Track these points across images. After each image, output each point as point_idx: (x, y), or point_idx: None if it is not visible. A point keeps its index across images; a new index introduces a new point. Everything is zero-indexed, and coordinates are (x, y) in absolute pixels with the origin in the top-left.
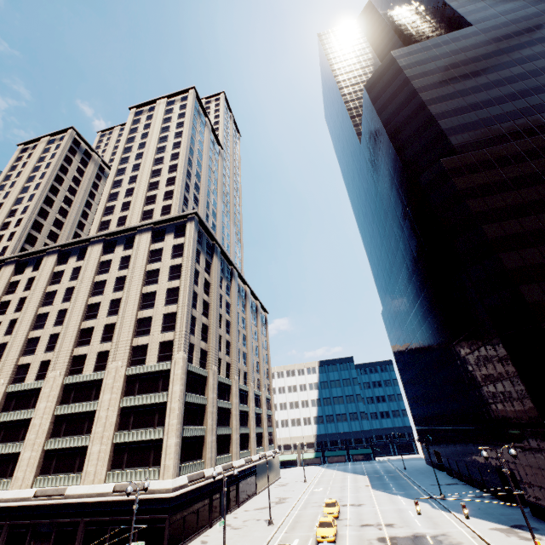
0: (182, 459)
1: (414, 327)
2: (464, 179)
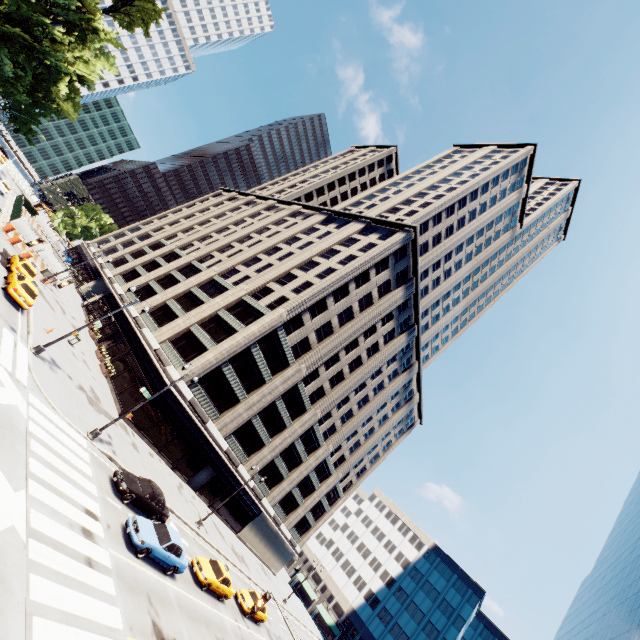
0: (205, 385)
1: (606, 615)
2: None
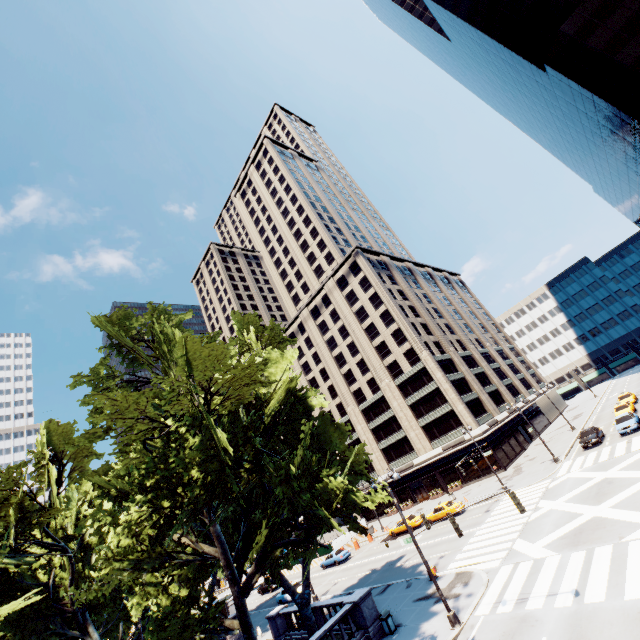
0: (474, 416)
1: (639, 193)
2: (599, 33)
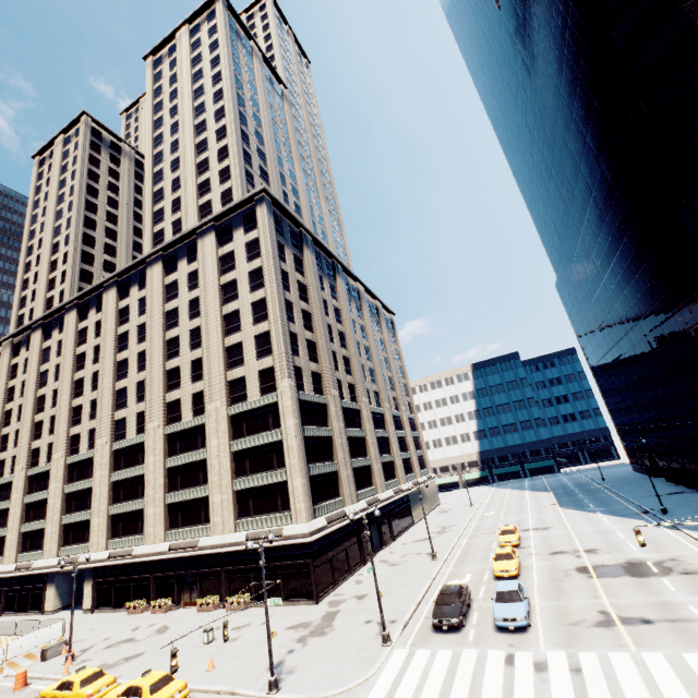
0: (315, 500)
1: (610, 294)
2: None
